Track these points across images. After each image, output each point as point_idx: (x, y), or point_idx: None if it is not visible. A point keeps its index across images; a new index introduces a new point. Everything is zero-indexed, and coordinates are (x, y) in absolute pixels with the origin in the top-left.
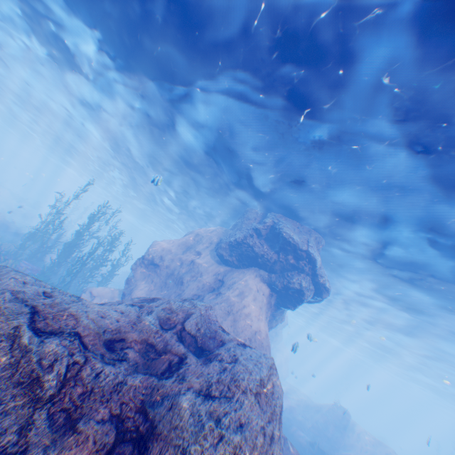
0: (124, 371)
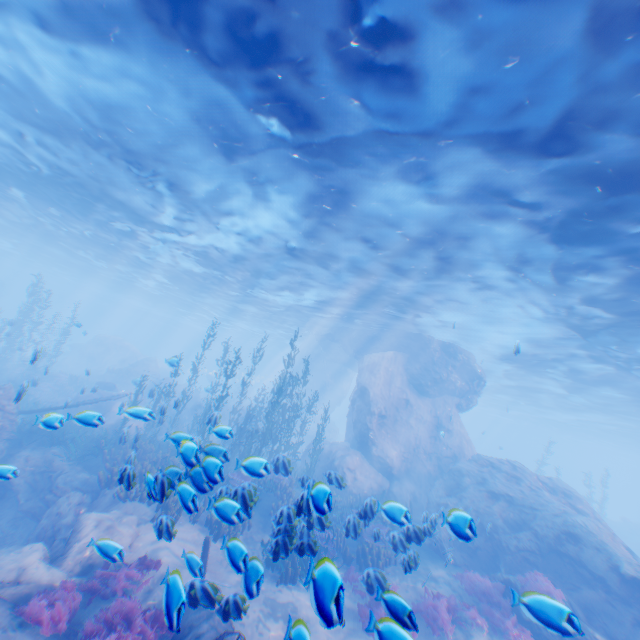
0: None
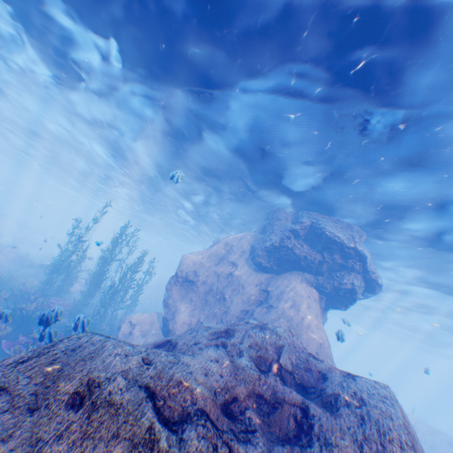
0: (265, 449)
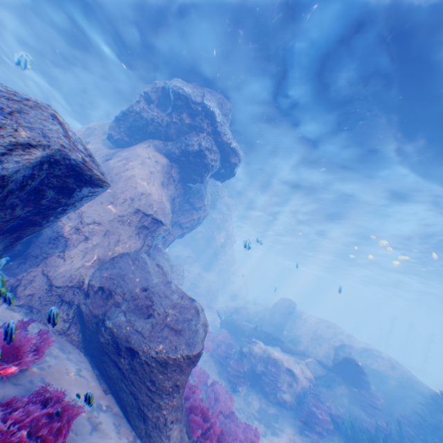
0: None
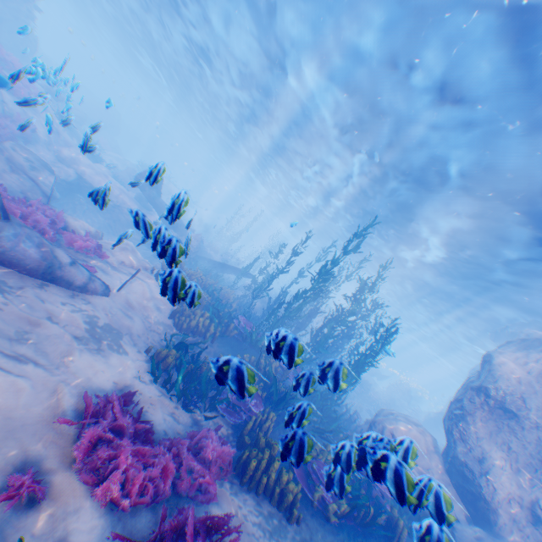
0: None
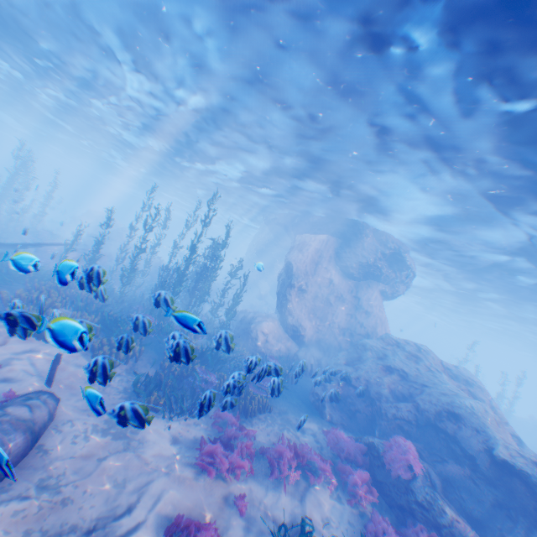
0: None
